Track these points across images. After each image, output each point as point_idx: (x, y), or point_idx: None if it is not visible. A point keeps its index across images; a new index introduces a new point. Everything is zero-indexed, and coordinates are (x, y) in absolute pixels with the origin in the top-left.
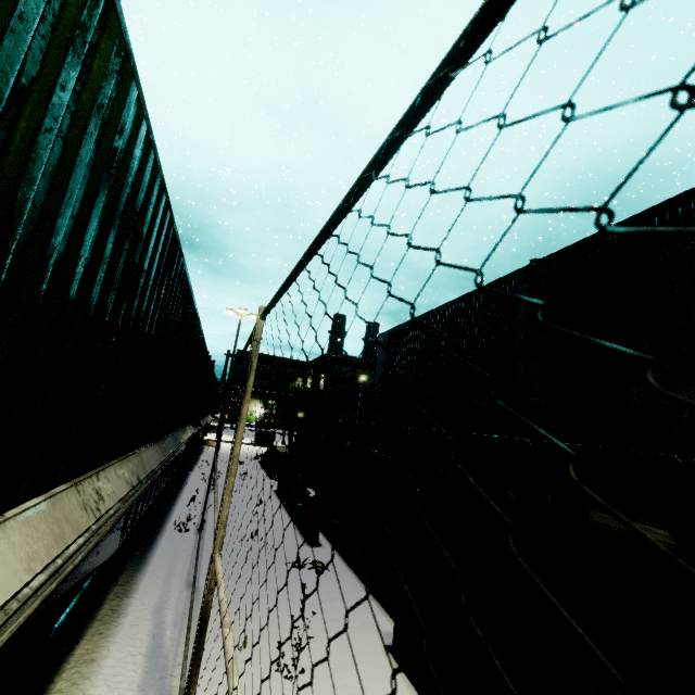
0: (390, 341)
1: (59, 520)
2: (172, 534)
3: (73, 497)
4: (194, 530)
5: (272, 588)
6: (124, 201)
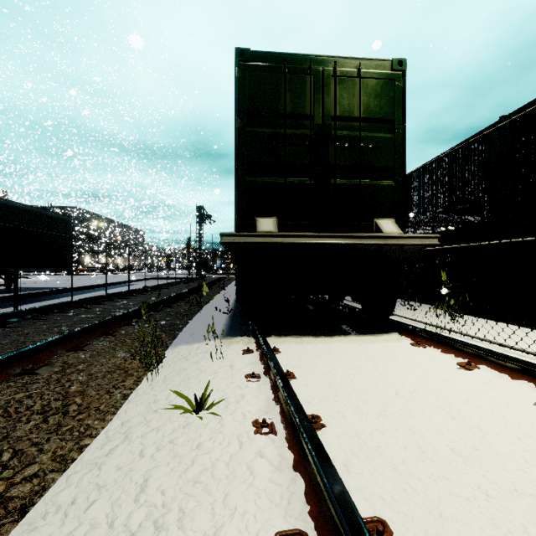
0: None
1: None
2: None
3: None
4: None
5: None
6: None
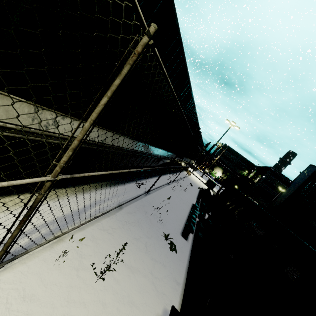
0: (314, 173)
1: None
2: (136, 185)
3: (26, 108)
4: (145, 191)
5: (145, 234)
6: None
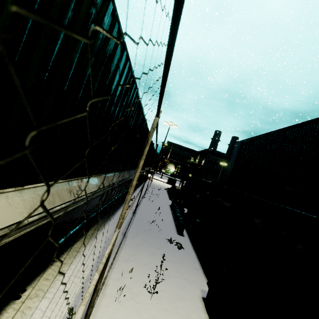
0: (241, 146)
1: (54, 194)
2: None
3: (65, 186)
4: (132, 212)
5: (156, 247)
6: (97, 47)
